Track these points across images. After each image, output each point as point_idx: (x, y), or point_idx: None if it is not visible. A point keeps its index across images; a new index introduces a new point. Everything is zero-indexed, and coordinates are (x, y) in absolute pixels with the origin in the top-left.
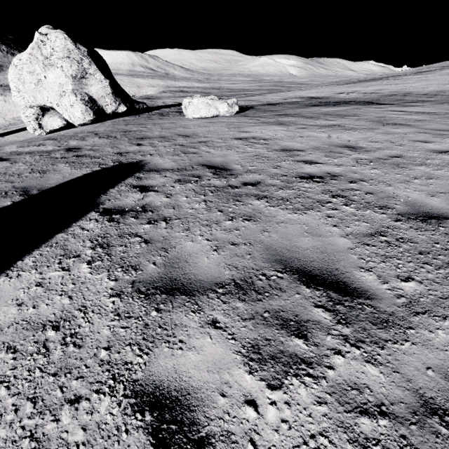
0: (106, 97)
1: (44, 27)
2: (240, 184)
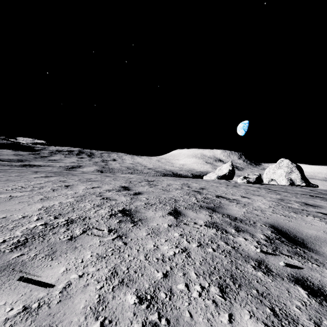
0: (297, 179)
1: (282, 158)
2: (325, 190)
